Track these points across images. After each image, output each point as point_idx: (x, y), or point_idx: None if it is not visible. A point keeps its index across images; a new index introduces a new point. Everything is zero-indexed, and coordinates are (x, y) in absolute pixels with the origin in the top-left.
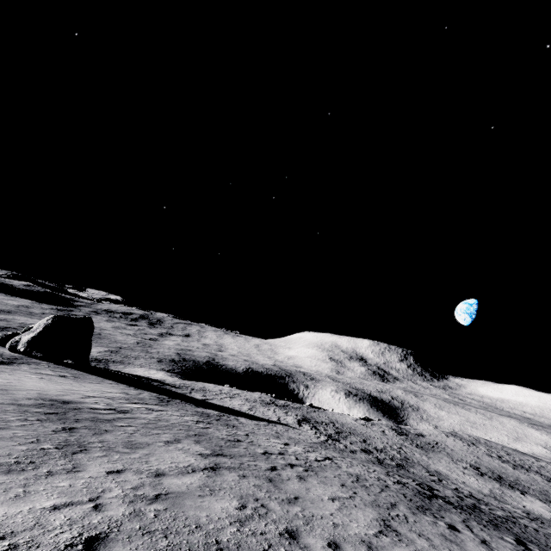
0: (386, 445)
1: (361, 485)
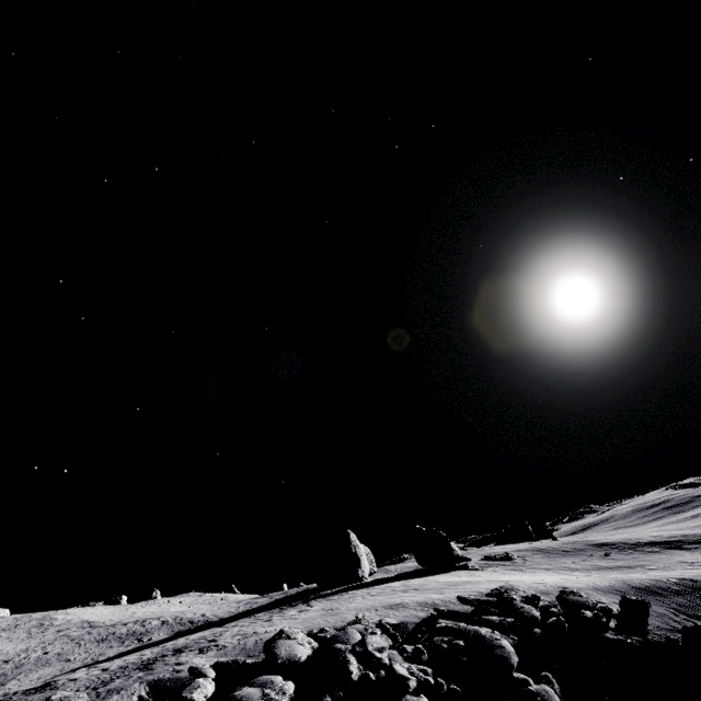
0: None
1: None
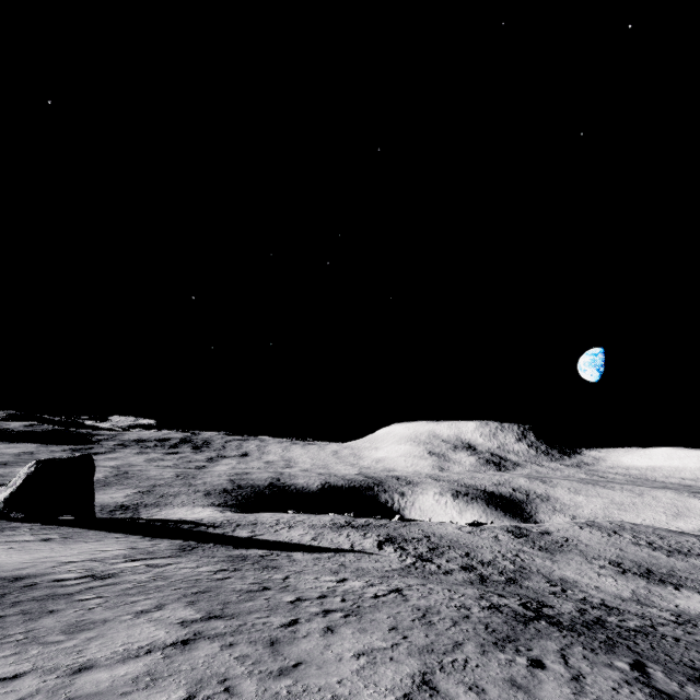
0: (498, 555)
1: (423, 624)
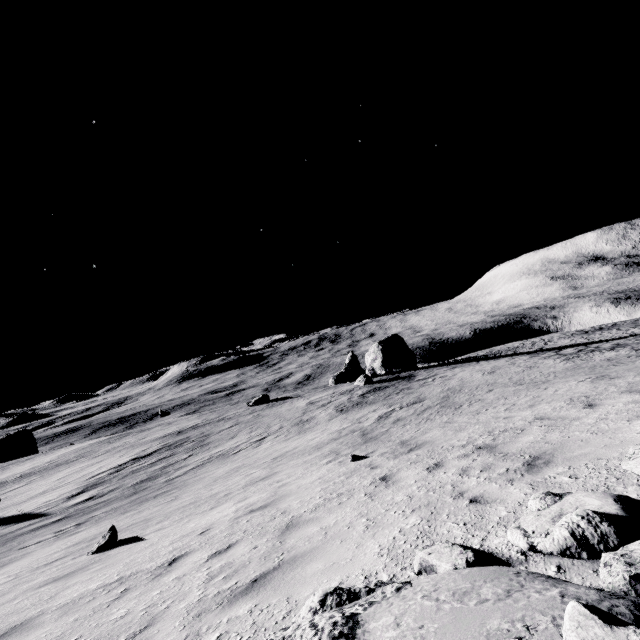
0: None
1: None
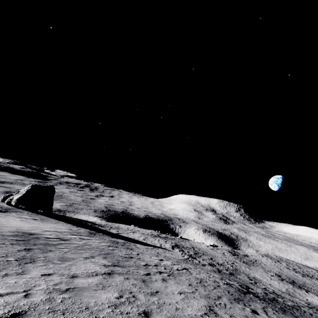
0: (225, 261)
1: (201, 285)
